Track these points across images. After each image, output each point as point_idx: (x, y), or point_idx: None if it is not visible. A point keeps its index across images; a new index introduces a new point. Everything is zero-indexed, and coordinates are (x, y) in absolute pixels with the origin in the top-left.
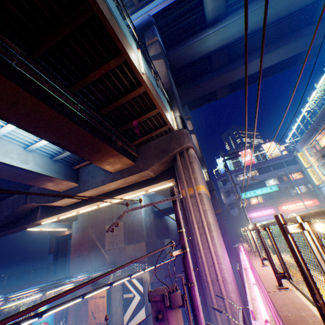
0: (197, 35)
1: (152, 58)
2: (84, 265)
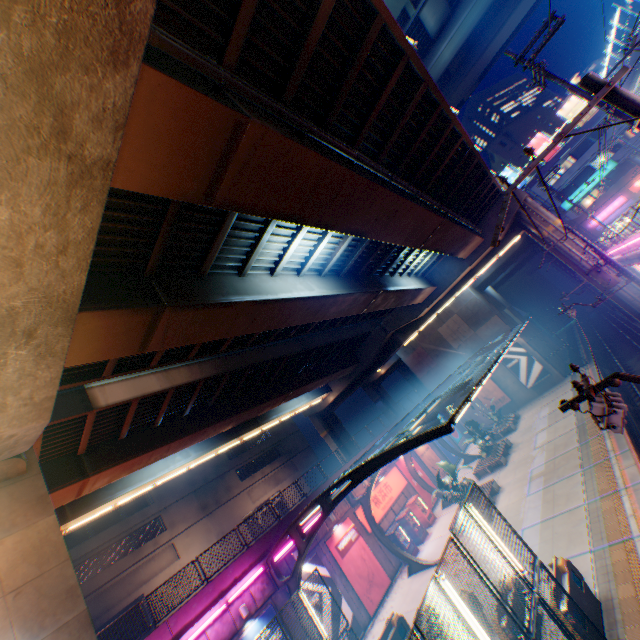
0: (426, 60)
1: None
2: (440, 375)
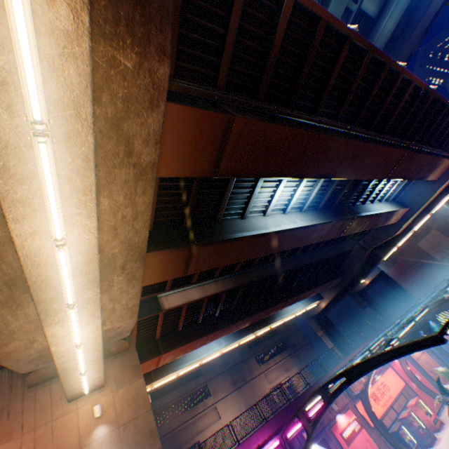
0: (371, 36)
1: None
2: (425, 285)
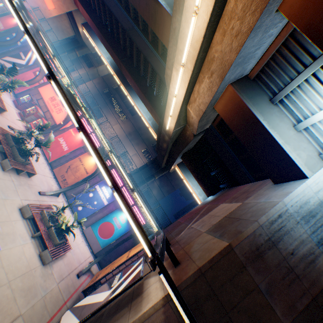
0: None
1: None
2: (169, 229)
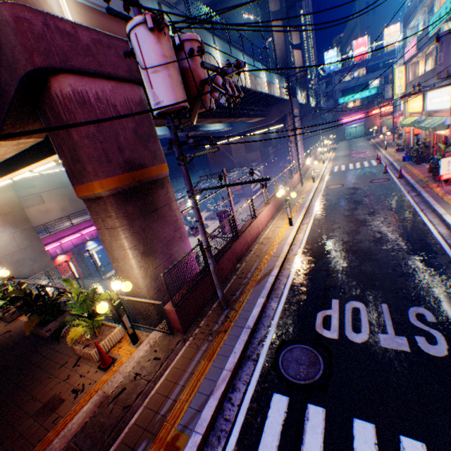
0: None
1: (272, 15)
2: (220, 167)
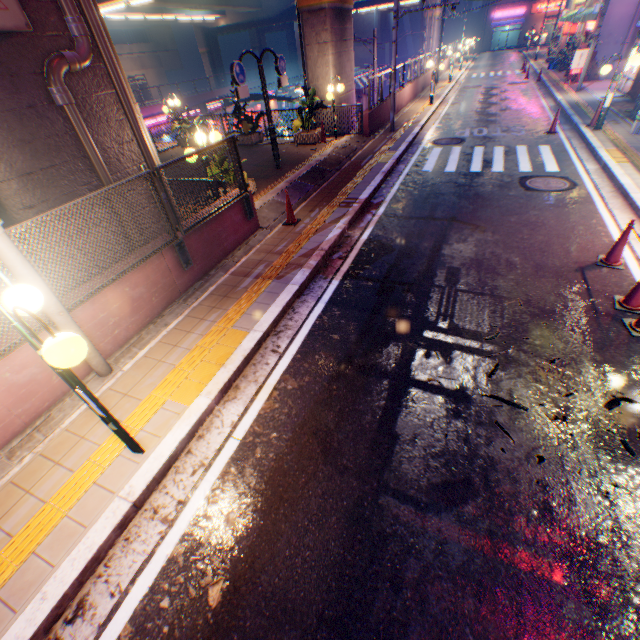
0: None
1: None
2: None
